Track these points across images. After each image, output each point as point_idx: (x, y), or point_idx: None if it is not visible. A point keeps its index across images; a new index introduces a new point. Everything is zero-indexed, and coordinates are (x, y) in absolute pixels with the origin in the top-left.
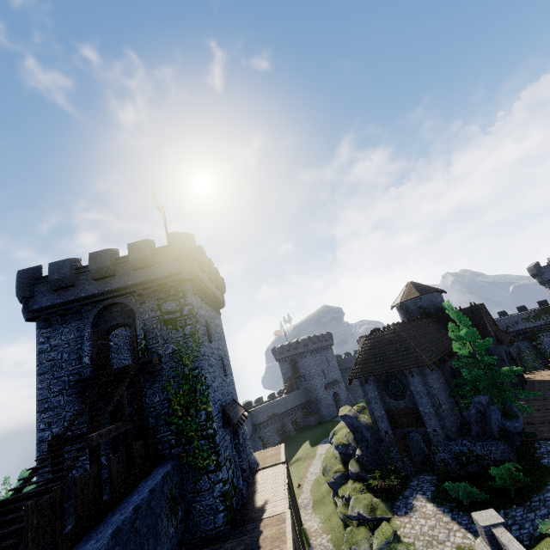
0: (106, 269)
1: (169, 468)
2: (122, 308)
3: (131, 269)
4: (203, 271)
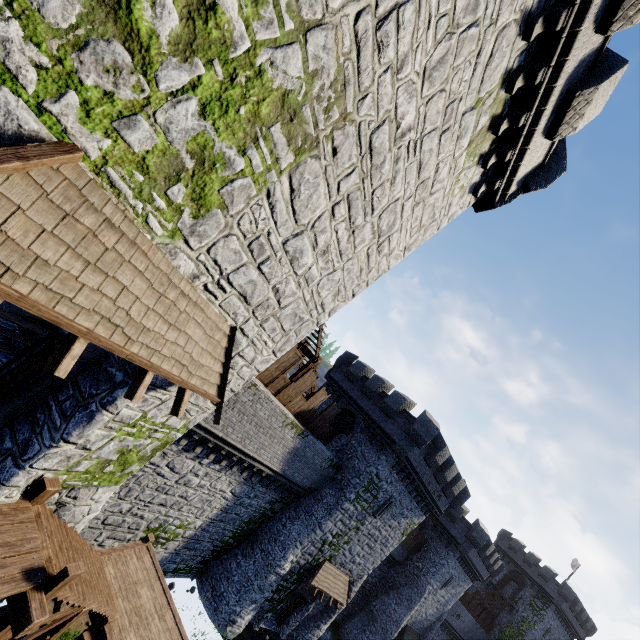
0: (529, 563)
1: (489, 638)
2: (523, 579)
3: (537, 573)
4: (570, 609)
